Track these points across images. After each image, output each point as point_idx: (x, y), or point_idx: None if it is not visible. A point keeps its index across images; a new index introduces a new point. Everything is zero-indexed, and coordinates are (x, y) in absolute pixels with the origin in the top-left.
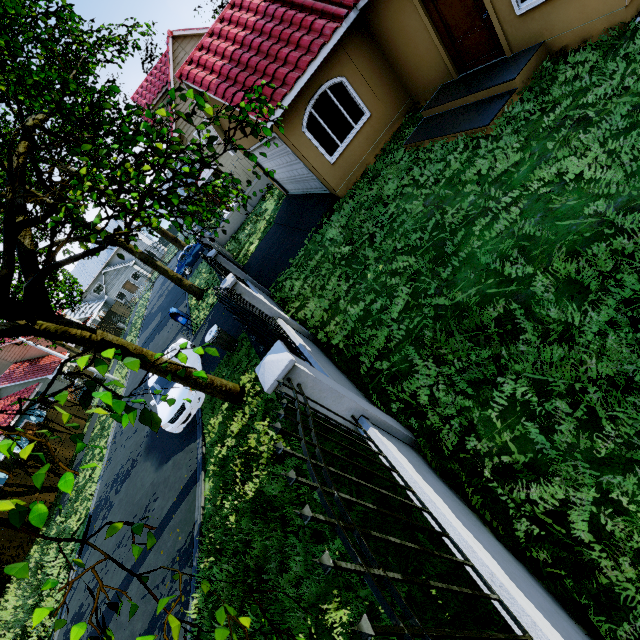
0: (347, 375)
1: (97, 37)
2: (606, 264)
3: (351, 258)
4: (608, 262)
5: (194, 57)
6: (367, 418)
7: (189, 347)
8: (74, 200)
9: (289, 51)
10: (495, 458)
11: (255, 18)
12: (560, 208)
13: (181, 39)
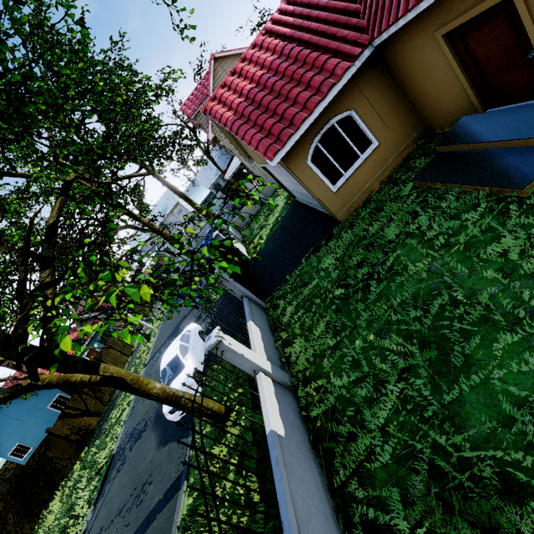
0: (321, 458)
1: (137, 89)
2: None
3: (342, 305)
4: None
5: (217, 94)
6: None
7: (197, 334)
8: (53, 309)
9: (299, 91)
10: None
11: (272, 58)
12: None
13: (221, 59)
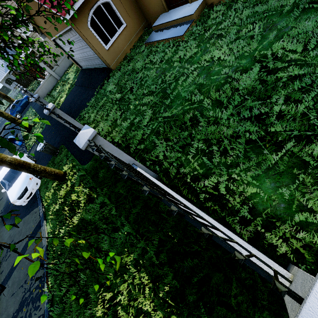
0: None
1: None
2: (229, 93)
3: (121, 99)
4: (230, 92)
5: None
6: (136, 165)
7: (26, 157)
8: None
9: None
10: (191, 174)
11: None
12: (212, 72)
13: None
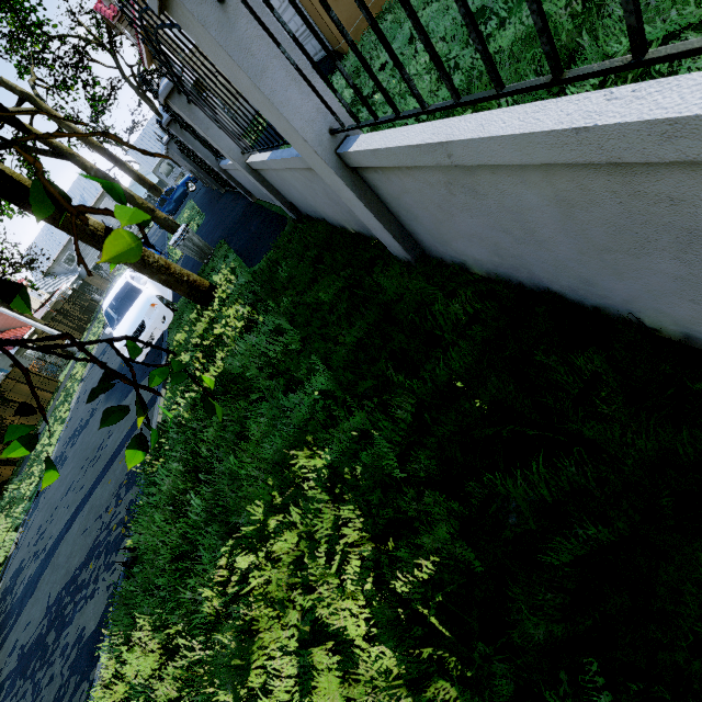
0: None
1: None
2: None
3: (355, 98)
4: None
5: None
6: None
7: None
8: None
9: None
10: None
11: None
12: None
13: None
